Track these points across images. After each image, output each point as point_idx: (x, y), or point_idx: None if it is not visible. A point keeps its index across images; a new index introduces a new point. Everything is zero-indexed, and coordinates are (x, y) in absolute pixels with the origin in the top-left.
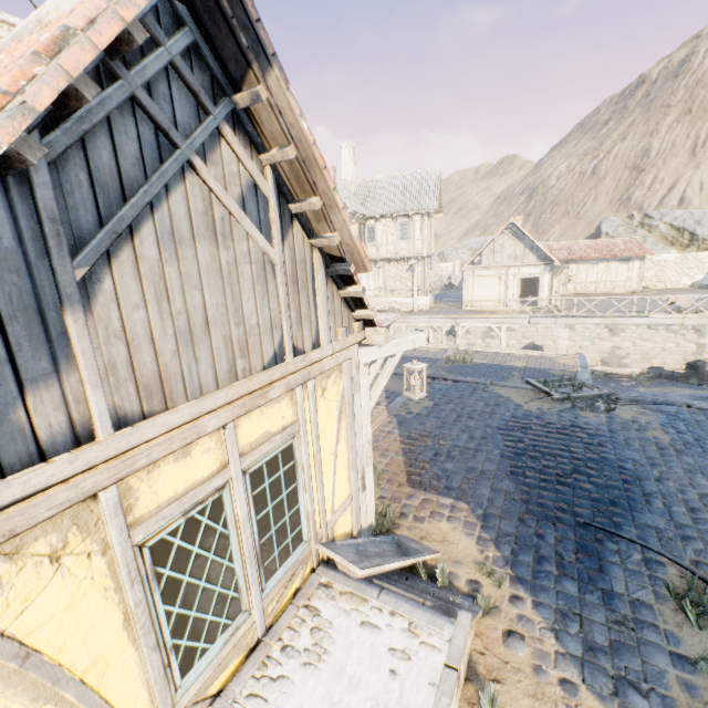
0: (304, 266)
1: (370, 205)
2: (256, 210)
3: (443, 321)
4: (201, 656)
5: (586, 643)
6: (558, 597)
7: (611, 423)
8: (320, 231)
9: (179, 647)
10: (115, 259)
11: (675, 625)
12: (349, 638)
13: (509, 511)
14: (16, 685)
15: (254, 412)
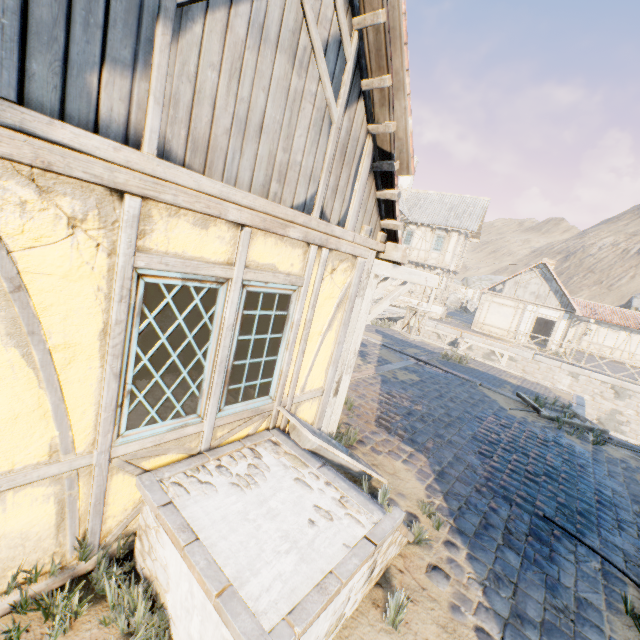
0: (355, 145)
1: (415, 212)
2: (333, 64)
3: (449, 331)
4: (149, 424)
5: (516, 610)
6: (496, 561)
7: (597, 453)
8: (379, 119)
9: (135, 398)
10: (211, 13)
11: (624, 638)
12: (280, 483)
13: (467, 478)
14: (1, 308)
15: (271, 238)
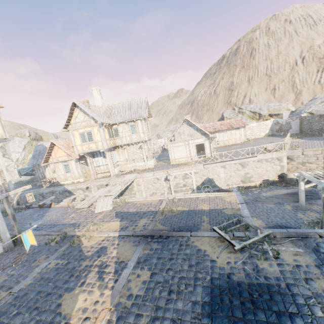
0: None
1: (112, 117)
2: None
3: (161, 174)
4: None
5: None
6: None
7: (284, 273)
8: None
9: None
10: None
11: None
12: None
13: None
14: None
15: None
